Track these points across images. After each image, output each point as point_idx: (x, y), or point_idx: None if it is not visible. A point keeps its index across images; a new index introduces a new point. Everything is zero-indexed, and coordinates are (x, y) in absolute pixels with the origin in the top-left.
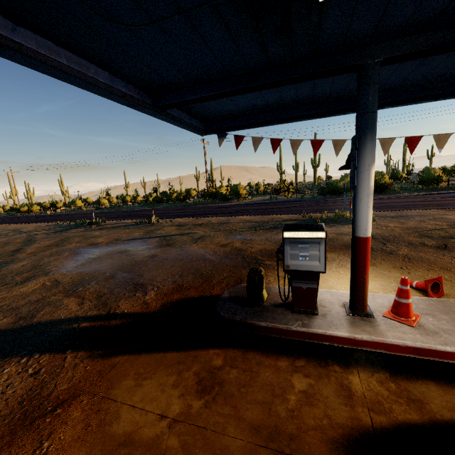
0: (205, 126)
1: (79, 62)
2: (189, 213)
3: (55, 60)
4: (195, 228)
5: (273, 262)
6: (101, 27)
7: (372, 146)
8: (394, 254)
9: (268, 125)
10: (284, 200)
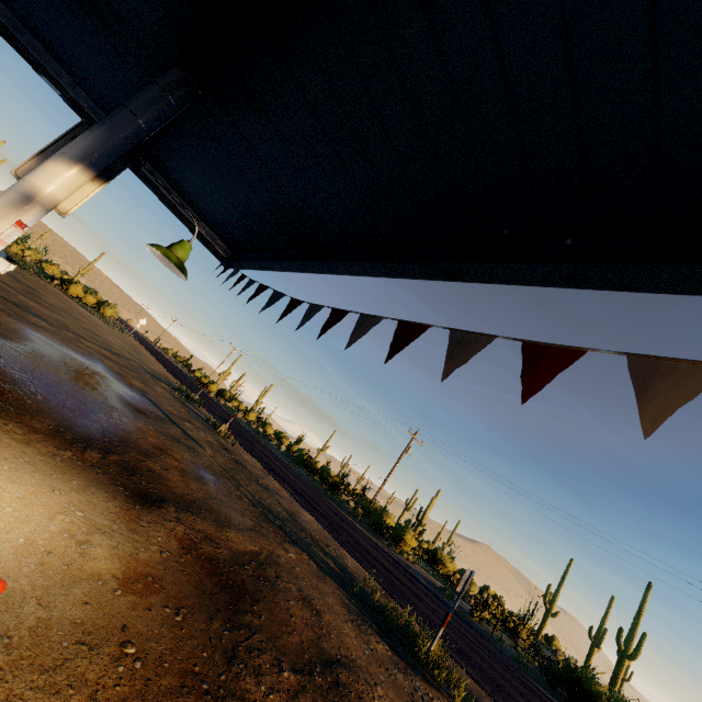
0: (230, 255)
1: (44, 54)
2: (282, 473)
3: (8, 28)
4: (221, 454)
5: (96, 458)
6: (23, 4)
7: (83, 137)
8: (235, 667)
9: (261, 266)
10: (460, 611)
